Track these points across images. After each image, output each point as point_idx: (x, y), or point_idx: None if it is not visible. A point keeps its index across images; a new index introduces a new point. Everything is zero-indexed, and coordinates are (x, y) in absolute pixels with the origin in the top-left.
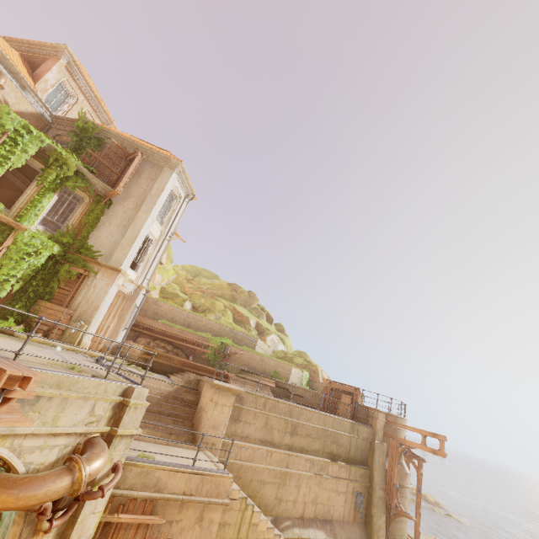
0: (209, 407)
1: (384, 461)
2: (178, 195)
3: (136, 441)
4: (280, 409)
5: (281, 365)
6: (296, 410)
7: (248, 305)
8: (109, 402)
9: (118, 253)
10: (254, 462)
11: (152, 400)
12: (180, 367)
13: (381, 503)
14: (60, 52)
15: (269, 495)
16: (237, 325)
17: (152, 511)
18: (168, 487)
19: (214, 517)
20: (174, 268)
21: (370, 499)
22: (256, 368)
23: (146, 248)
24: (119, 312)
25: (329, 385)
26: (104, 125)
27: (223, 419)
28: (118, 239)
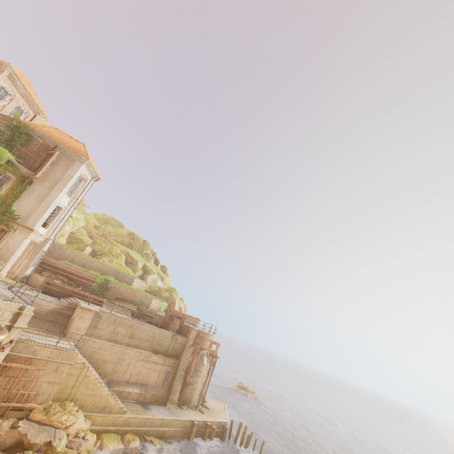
0: (76, 318)
1: (189, 356)
2: (86, 178)
3: (27, 333)
4: (125, 323)
5: (146, 297)
6: (136, 324)
7: (141, 251)
8: (11, 312)
9: (33, 218)
10: (102, 350)
11: (42, 313)
12: (69, 294)
13: (181, 378)
14: (4, 66)
15: (108, 368)
16: (128, 265)
17: (30, 364)
18: (40, 354)
19: (64, 370)
20: (86, 216)
21: (175, 376)
22: (127, 298)
23: (57, 212)
24: (30, 255)
25: (169, 312)
26: (33, 124)
27: (84, 326)
28: (34, 208)
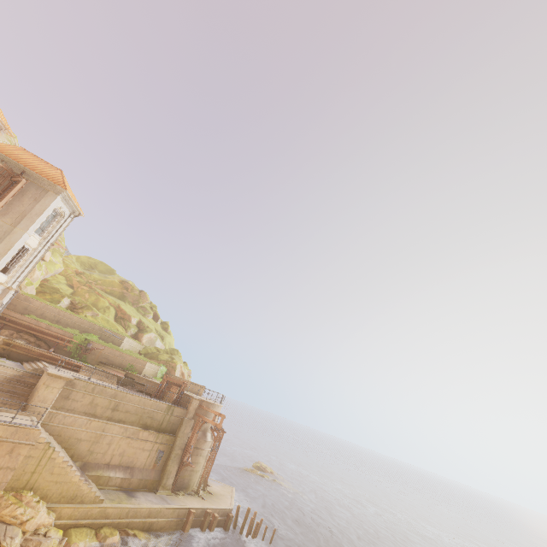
0: (41, 388)
1: (189, 432)
2: (63, 212)
3: None
4: (107, 393)
5: (138, 360)
6: (121, 394)
7: (136, 303)
8: None
9: None
10: (75, 427)
11: None
12: (36, 357)
13: (177, 458)
14: None
15: (83, 448)
16: (118, 321)
17: None
18: None
19: (22, 452)
20: (66, 259)
21: (170, 455)
22: (114, 361)
23: (22, 255)
24: None
25: (166, 378)
26: None
27: (52, 397)
28: None
